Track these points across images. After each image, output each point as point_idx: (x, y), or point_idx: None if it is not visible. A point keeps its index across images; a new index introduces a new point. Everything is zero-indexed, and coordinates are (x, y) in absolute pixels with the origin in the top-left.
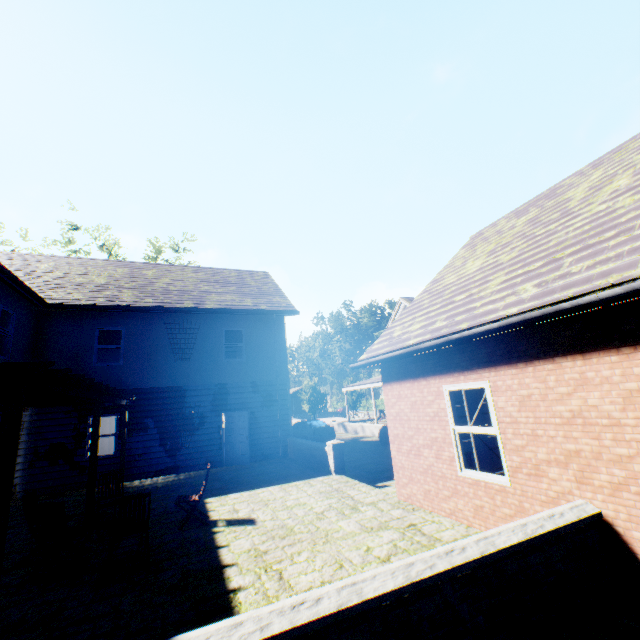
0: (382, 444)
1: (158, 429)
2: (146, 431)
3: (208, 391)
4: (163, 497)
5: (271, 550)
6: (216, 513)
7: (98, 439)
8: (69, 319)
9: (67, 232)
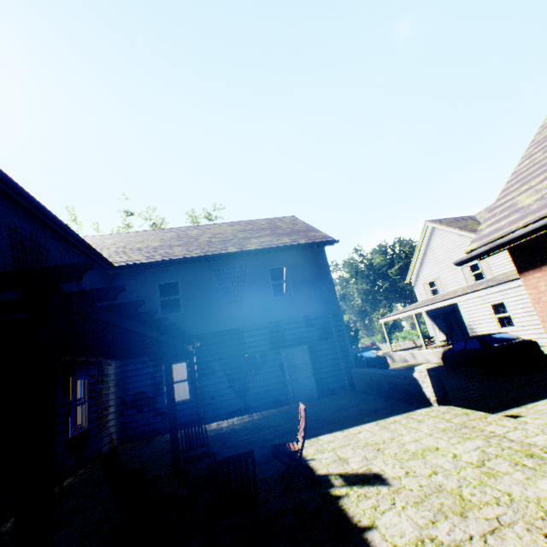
0: (449, 369)
1: (224, 371)
2: (214, 374)
3: (264, 330)
4: (245, 442)
5: (465, 545)
6: (319, 464)
7: (173, 383)
8: (133, 278)
9: (125, 219)
